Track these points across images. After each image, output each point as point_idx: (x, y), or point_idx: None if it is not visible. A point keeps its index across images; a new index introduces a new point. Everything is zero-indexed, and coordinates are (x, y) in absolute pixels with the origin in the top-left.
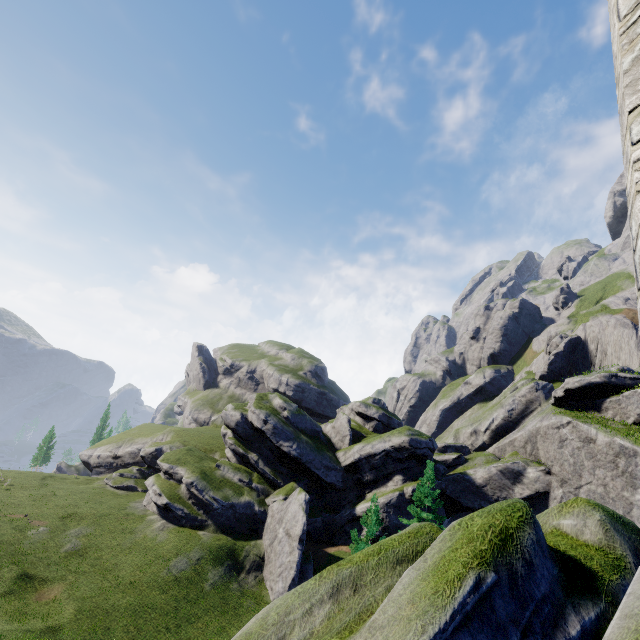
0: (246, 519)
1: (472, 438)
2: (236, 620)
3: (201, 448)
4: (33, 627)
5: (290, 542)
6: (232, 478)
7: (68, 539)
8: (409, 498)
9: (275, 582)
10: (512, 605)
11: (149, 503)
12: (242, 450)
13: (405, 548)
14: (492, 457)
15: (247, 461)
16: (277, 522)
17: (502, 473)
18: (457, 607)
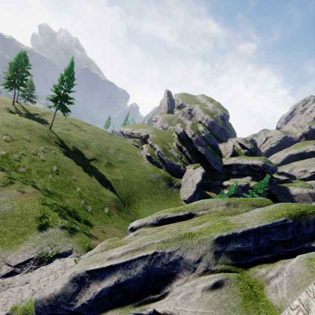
0: (177, 170)
1: (301, 173)
2: (168, 199)
3: (163, 139)
4: (113, 177)
5: (192, 184)
6: (174, 154)
7: (119, 157)
8: (251, 187)
9: (184, 194)
10: (294, 230)
11: (143, 153)
12: (180, 145)
13: (257, 203)
14: (308, 185)
15: (181, 150)
16: (189, 176)
17: (309, 194)
18: (274, 223)
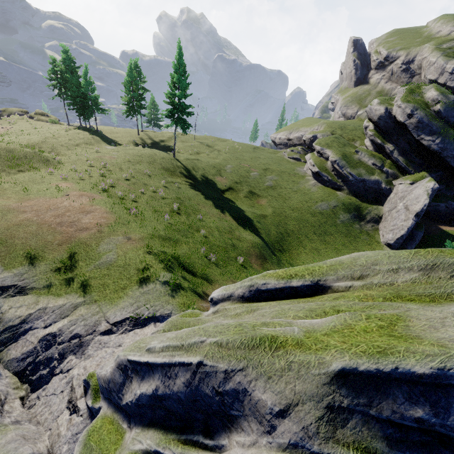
0: (372, 191)
1: None
2: (354, 243)
3: (345, 137)
4: (256, 212)
5: (406, 214)
6: (366, 162)
7: (267, 180)
8: None
9: (386, 233)
10: None
11: (307, 170)
12: (379, 141)
13: None
14: None
15: (382, 150)
16: (399, 198)
17: None
18: None
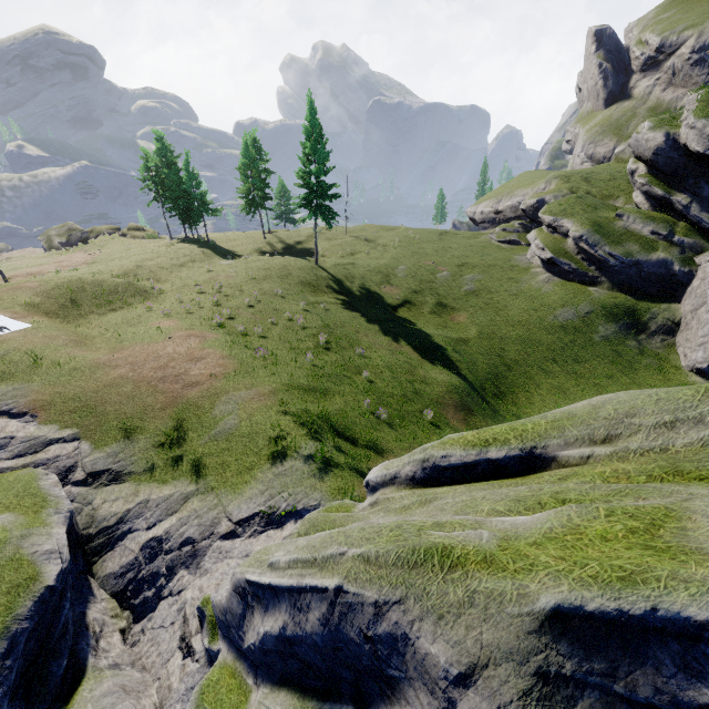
0: (656, 280)
1: None
2: (629, 372)
3: (595, 195)
4: (451, 336)
5: None
6: (639, 230)
7: (465, 282)
8: None
9: (691, 350)
10: None
11: (532, 257)
12: (661, 192)
13: None
14: None
15: (668, 207)
16: None
17: None
18: None
